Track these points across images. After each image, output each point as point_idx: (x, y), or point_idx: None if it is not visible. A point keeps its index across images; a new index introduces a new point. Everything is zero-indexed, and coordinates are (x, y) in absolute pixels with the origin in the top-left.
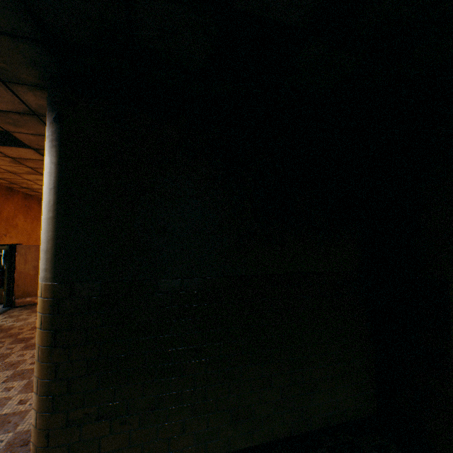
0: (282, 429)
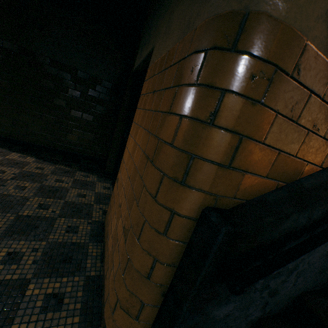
0: (45, 142)
